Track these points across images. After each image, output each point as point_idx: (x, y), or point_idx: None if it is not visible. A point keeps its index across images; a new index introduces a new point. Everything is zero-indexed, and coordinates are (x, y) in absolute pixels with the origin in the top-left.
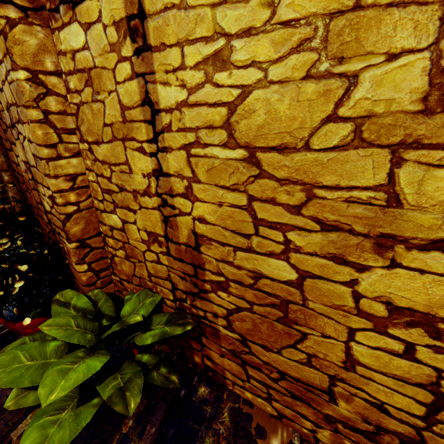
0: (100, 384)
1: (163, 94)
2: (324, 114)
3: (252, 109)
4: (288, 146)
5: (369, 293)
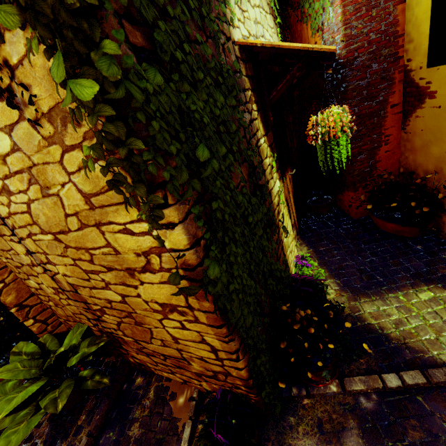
0: (42, 399)
1: None
2: (63, 213)
3: (37, 214)
4: (64, 230)
5: (148, 299)
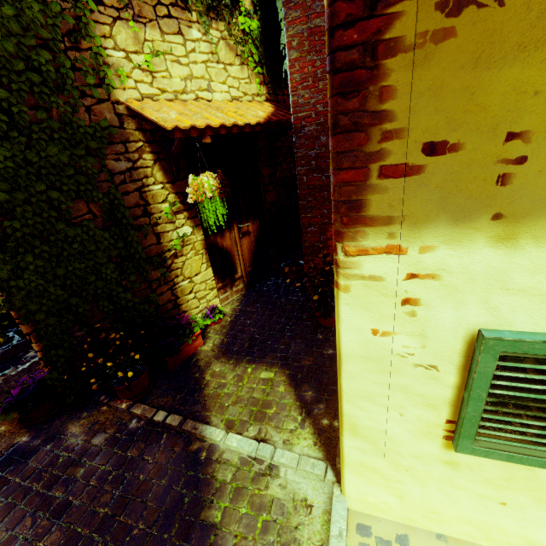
0: None
1: None
2: None
3: None
4: None
5: None
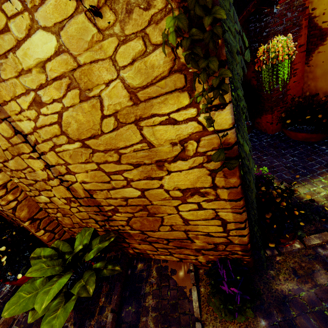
0: (72, 288)
1: (22, 126)
2: (99, 116)
3: (68, 122)
4: (95, 135)
5: (170, 188)
